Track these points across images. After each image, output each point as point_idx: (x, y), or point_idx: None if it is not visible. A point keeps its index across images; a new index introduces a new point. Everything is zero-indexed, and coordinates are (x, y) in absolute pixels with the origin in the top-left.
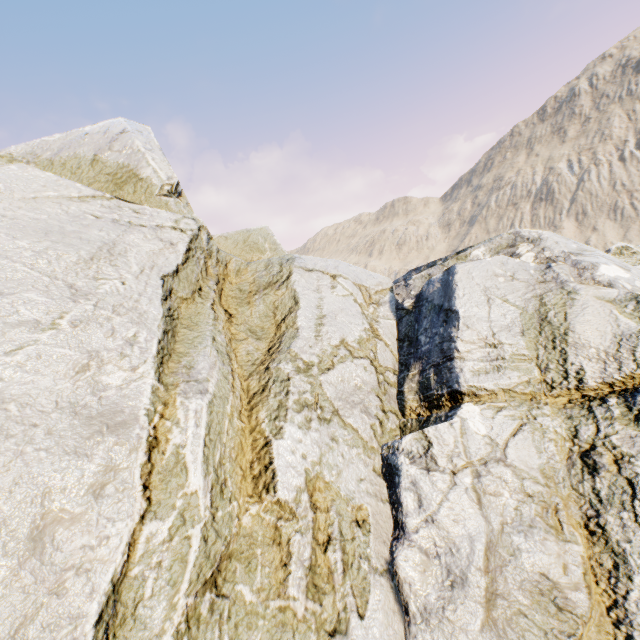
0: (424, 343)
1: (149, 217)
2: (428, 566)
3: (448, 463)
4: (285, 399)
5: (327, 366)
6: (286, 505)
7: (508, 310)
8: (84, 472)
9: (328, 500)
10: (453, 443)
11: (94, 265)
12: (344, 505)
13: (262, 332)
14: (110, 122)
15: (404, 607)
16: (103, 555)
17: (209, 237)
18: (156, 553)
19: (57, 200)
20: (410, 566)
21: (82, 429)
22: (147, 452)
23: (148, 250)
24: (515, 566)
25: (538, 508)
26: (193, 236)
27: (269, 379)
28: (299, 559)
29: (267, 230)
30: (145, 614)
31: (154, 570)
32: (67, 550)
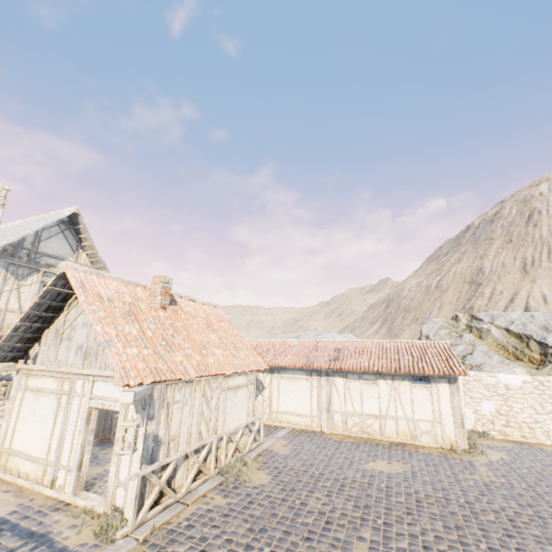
0: None
1: None
2: None
3: None
4: None
5: None
6: None
7: None
8: None
9: None
10: None
11: None
12: None
13: None
14: None
15: None
16: None
17: None
18: None
19: None
20: None
21: None
22: None
23: None
24: None
25: None
26: None
27: None
28: None
29: None
30: None
31: None
32: None
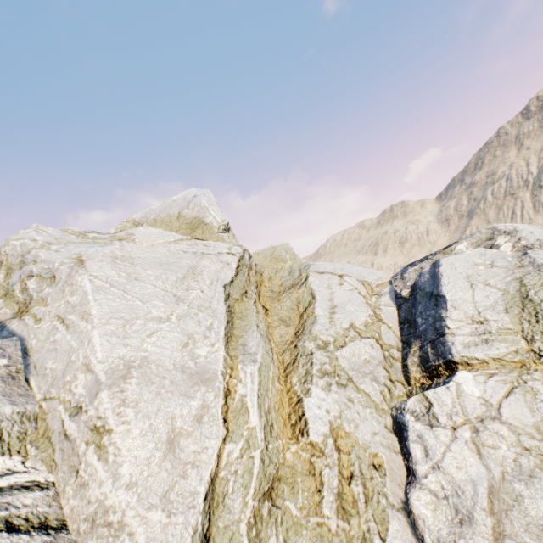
0: (420, 324)
1: (213, 248)
2: (438, 506)
3: (448, 420)
4: (310, 368)
5: (340, 344)
6: (316, 445)
7: (490, 292)
8: (191, 407)
9: (349, 446)
10: (451, 403)
11: (185, 281)
12: (362, 451)
13: (290, 321)
14: (187, 191)
15: (421, 540)
16: (205, 458)
17: (250, 256)
18: (233, 464)
19: (164, 244)
20: (422, 505)
21: (188, 381)
22: (224, 398)
23: (214, 269)
24: (519, 510)
25: (536, 460)
26: (240, 257)
27: (297, 354)
28: (329, 487)
29: (287, 245)
30: (229, 503)
31: (233, 475)
32: (186, 452)
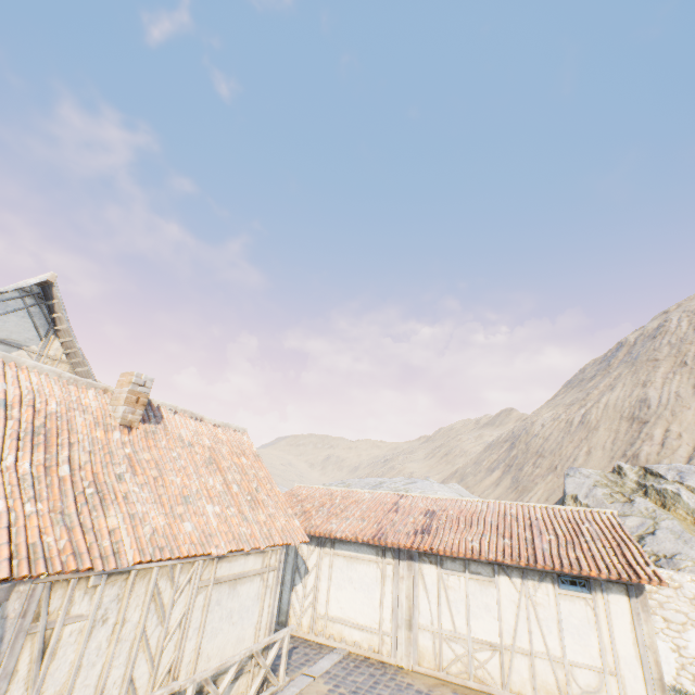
0: None
1: None
2: None
3: None
4: None
5: None
6: None
7: None
8: None
9: None
10: None
11: None
12: None
13: None
14: None
15: None
16: None
17: None
18: None
19: None
20: None
21: None
22: None
23: None
24: None
25: None
26: None
27: None
28: None
29: None
30: None
31: None
32: None
